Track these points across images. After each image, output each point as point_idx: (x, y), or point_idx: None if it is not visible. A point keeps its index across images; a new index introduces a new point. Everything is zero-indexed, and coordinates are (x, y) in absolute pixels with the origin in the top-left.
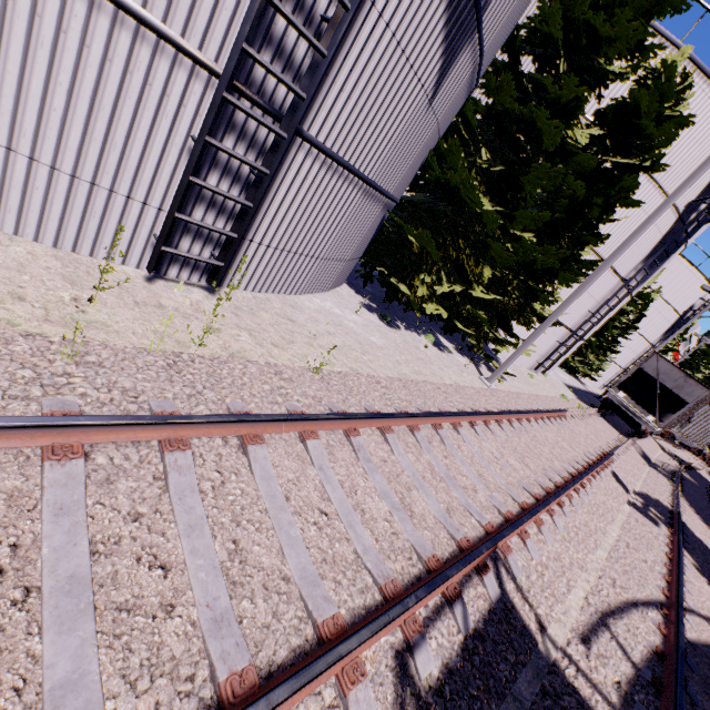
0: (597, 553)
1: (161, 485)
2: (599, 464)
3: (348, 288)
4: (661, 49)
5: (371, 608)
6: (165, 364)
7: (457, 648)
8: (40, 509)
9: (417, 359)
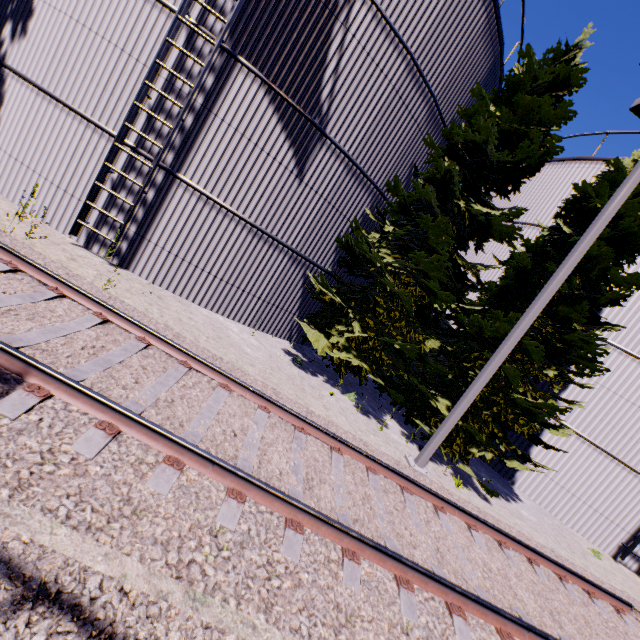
0: None
1: None
2: None
3: (286, 343)
4: (558, 140)
5: None
6: None
7: None
8: None
9: (293, 384)
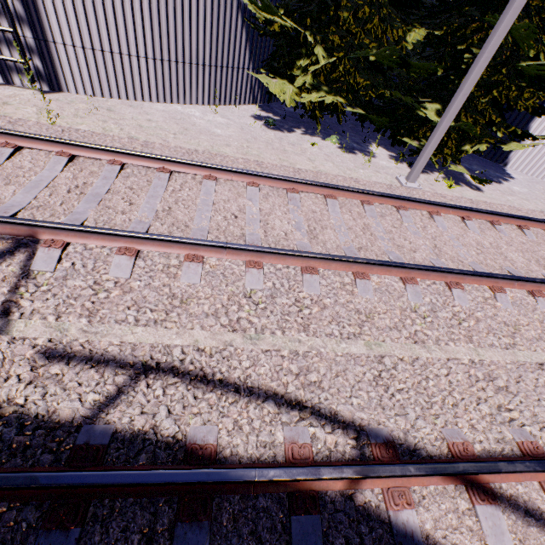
0: (340, 344)
1: None
2: None
3: (253, 107)
4: None
5: None
6: None
7: None
8: None
9: (272, 149)
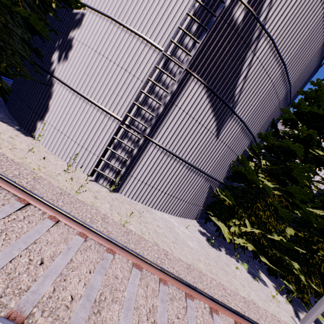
0: None
1: (1, 207)
2: None
3: (195, 222)
4: None
5: None
6: (60, 192)
7: None
8: None
9: (220, 268)
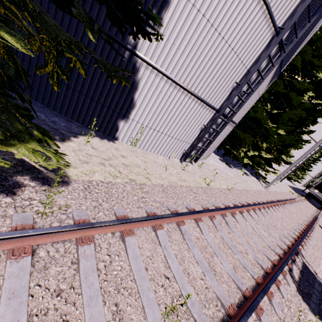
0: None
1: (227, 225)
2: (315, 221)
3: (212, 153)
4: None
5: (278, 259)
6: (203, 191)
7: (299, 273)
8: (217, 230)
9: (243, 180)
